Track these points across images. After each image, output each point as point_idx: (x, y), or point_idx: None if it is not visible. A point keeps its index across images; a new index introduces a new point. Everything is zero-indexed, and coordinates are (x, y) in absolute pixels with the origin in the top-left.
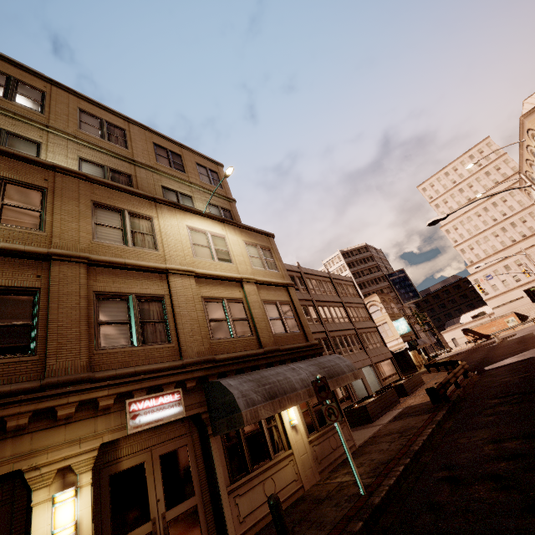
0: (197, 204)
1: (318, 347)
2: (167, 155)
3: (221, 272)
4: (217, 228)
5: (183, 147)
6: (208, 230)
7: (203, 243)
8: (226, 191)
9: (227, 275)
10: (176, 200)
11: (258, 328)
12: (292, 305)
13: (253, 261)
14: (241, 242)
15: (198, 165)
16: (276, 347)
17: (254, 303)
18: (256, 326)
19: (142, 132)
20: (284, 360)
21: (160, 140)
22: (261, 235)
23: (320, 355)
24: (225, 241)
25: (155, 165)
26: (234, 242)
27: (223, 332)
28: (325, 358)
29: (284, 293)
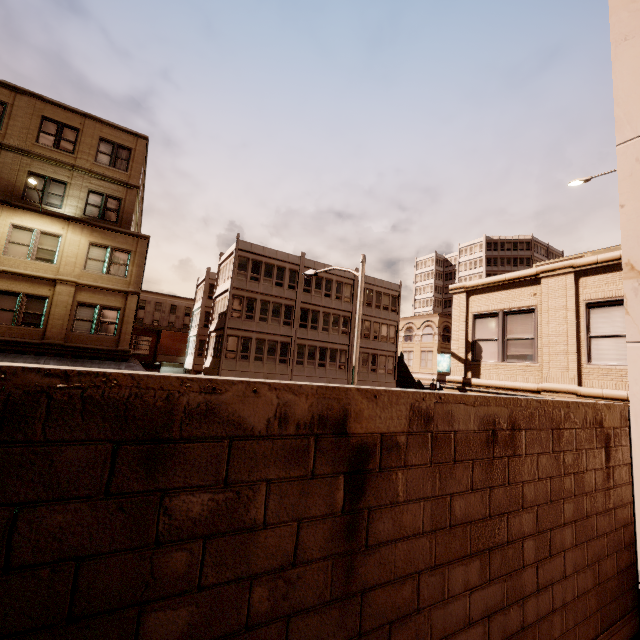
0: (71, 192)
1: (123, 354)
2: (57, 131)
3: (30, 271)
4: (56, 227)
5: (88, 118)
6: (40, 228)
7: (24, 242)
8: (133, 174)
9: (36, 275)
10: (42, 187)
11: (50, 324)
12: (124, 312)
13: (90, 263)
14: (84, 242)
15: (102, 141)
16: (60, 342)
17: (61, 302)
18: (48, 322)
19: (32, 104)
20: (63, 354)
21: (55, 111)
22: (127, 236)
23: (124, 361)
24: (59, 240)
25: (32, 147)
26: (73, 242)
27: (5, 319)
28: (100, 365)
29: (120, 299)
